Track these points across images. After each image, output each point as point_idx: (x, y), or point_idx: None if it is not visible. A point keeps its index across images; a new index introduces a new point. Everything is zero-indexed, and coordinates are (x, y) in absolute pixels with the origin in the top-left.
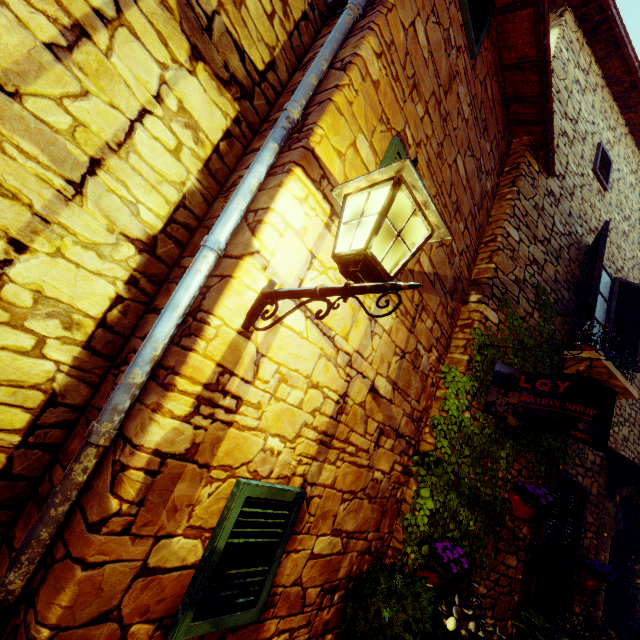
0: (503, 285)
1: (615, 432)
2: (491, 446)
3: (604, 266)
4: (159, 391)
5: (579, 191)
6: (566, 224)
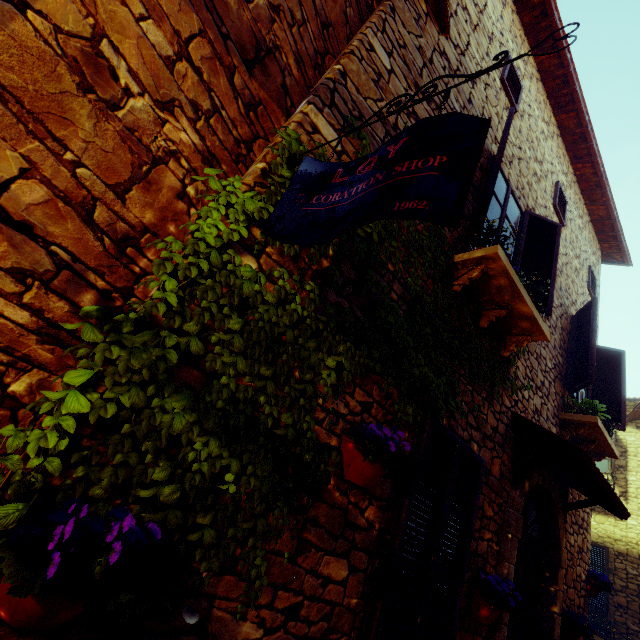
0: (356, 106)
1: (525, 398)
2: (304, 340)
3: (512, 190)
4: None
5: (483, 87)
6: (465, 108)
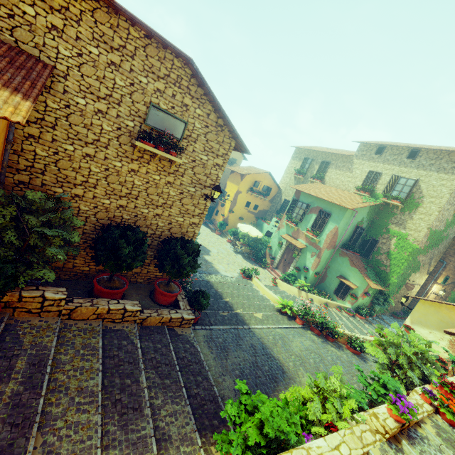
0: None
1: None
2: None
3: None
4: (424, 297)
5: None
6: None
